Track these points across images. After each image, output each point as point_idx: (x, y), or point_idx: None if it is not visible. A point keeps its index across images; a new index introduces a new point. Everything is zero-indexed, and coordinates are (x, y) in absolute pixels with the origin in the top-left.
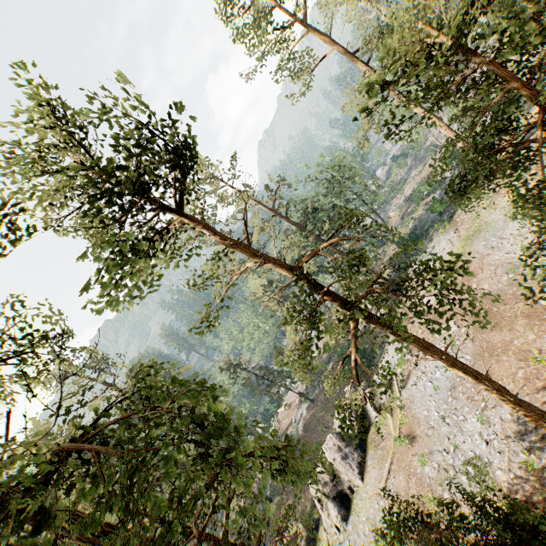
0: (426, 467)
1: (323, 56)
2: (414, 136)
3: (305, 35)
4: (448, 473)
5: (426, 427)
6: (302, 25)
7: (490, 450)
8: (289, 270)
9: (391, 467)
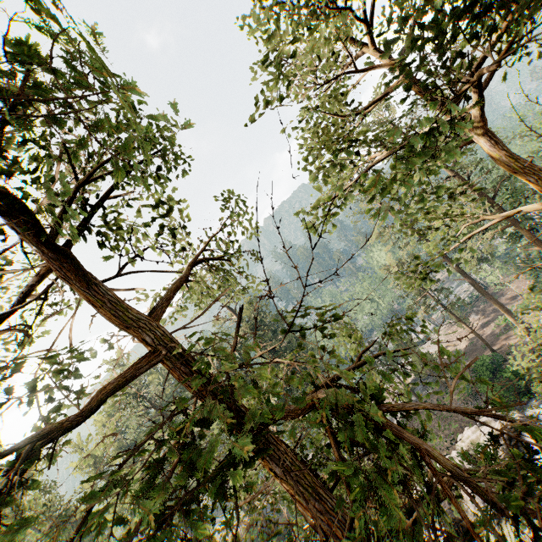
0: None
1: None
2: None
3: None
4: None
5: None
6: None
7: None
8: None
9: None
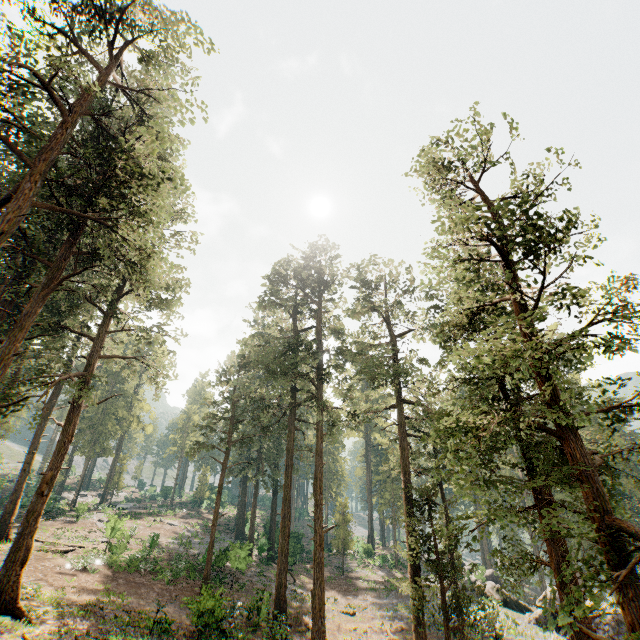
0: None
1: None
2: None
3: None
4: None
5: None
6: None
7: None
8: None
9: None
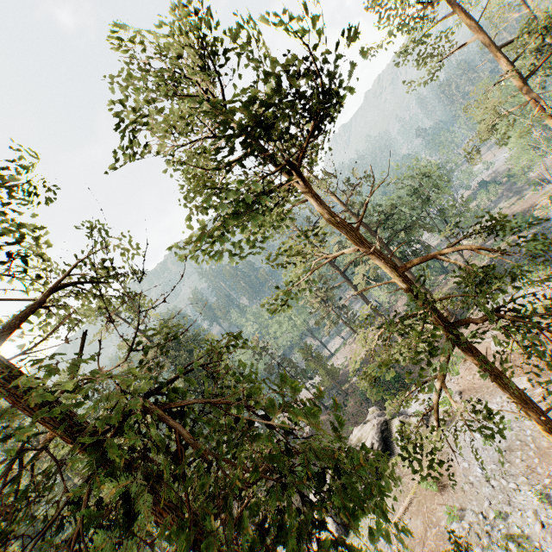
0: (453, 523)
1: (462, 44)
2: (523, 163)
3: (449, 16)
4: (480, 539)
5: (463, 481)
6: (449, 3)
7: (544, 535)
8: (395, 265)
9: (408, 507)
